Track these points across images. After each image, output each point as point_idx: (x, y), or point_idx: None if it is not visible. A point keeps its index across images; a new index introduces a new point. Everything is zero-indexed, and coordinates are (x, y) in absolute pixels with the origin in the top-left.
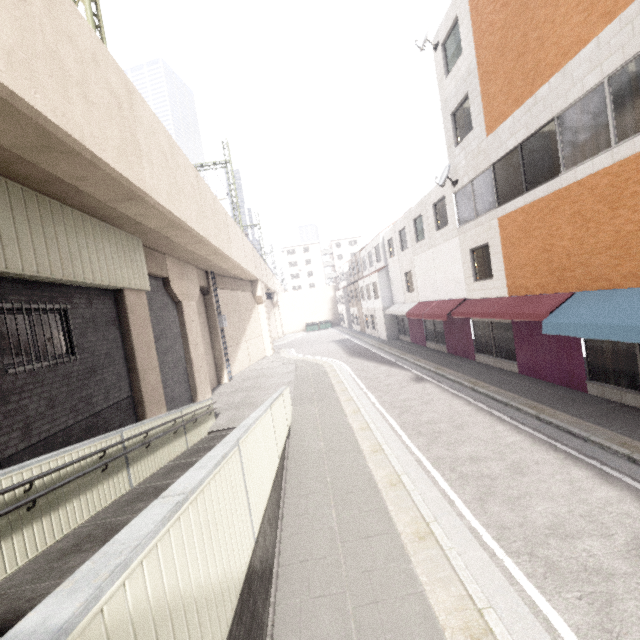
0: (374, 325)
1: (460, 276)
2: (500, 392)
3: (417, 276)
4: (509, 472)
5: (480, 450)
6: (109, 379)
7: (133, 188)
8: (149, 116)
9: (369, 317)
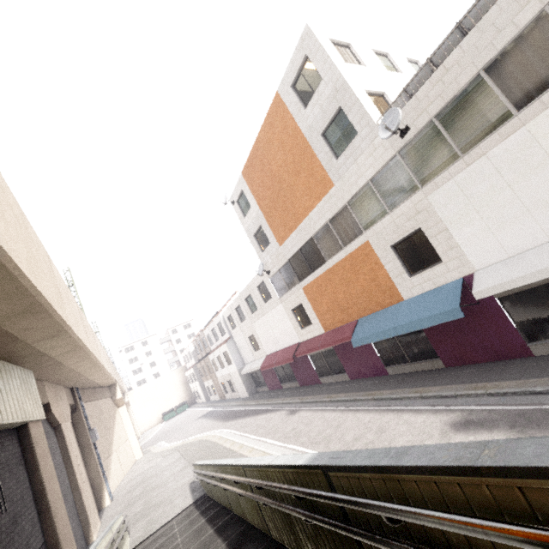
0: (233, 388)
1: (291, 328)
2: (347, 395)
3: (259, 337)
4: (377, 434)
5: (357, 432)
6: (26, 527)
7: (65, 326)
8: (56, 270)
9: (226, 383)
